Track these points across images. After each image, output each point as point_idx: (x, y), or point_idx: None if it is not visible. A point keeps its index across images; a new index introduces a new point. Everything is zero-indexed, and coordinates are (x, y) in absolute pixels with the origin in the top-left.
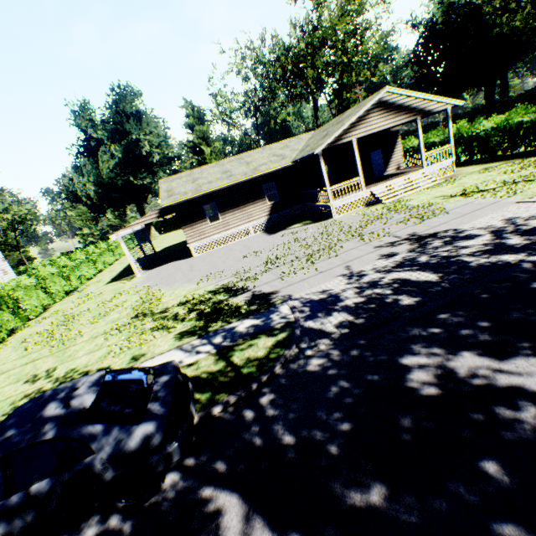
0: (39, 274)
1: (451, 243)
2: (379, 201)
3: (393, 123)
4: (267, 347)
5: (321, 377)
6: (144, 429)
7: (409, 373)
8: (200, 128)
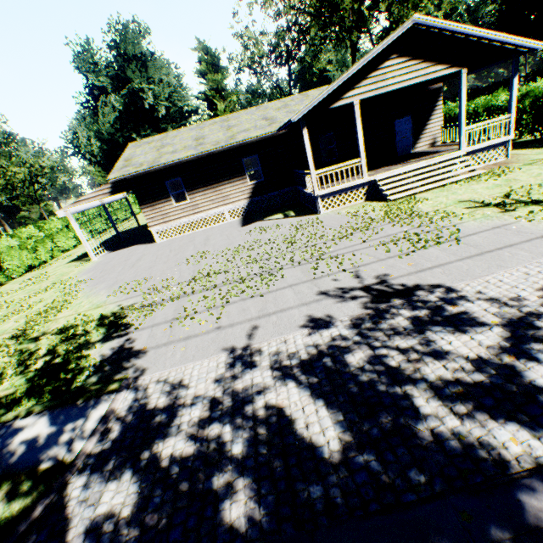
0: None
1: (424, 328)
2: (384, 195)
3: (421, 77)
4: None
5: None
6: None
7: None
8: (213, 77)
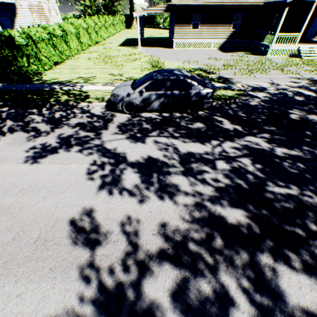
0: (87, 23)
1: None
2: (299, 56)
3: None
4: (232, 94)
5: (255, 107)
6: (207, 90)
7: (290, 114)
8: None
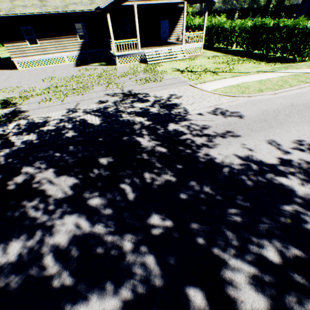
0: None
1: (134, 103)
2: (147, 61)
3: (167, 0)
4: None
5: None
6: None
7: (17, 176)
8: None
